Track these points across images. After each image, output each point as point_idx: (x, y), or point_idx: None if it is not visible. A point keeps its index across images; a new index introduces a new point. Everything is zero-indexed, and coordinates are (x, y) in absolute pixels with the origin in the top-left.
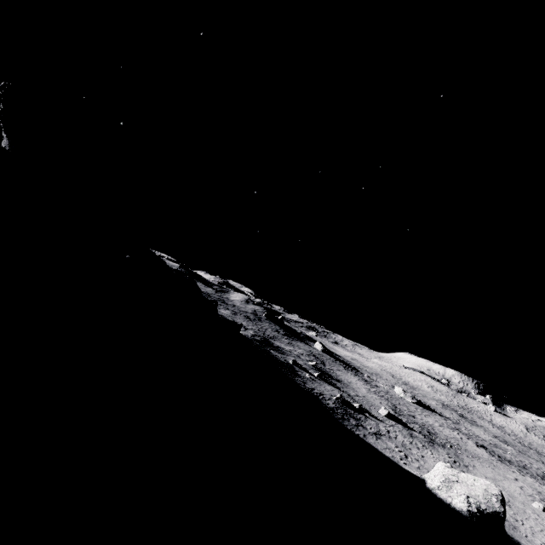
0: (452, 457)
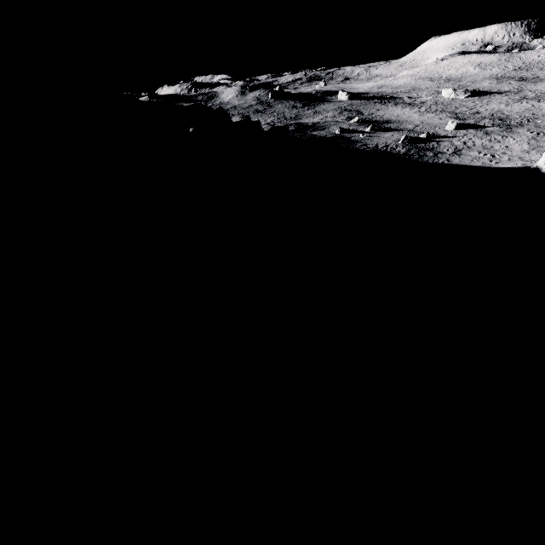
0: (534, 131)
